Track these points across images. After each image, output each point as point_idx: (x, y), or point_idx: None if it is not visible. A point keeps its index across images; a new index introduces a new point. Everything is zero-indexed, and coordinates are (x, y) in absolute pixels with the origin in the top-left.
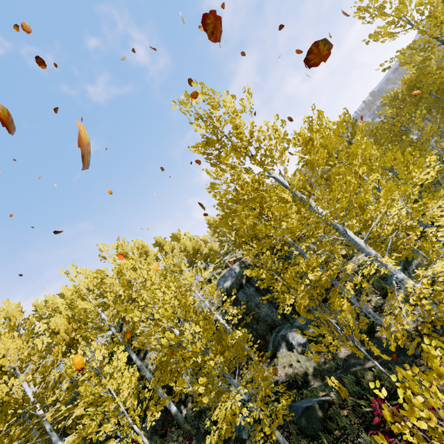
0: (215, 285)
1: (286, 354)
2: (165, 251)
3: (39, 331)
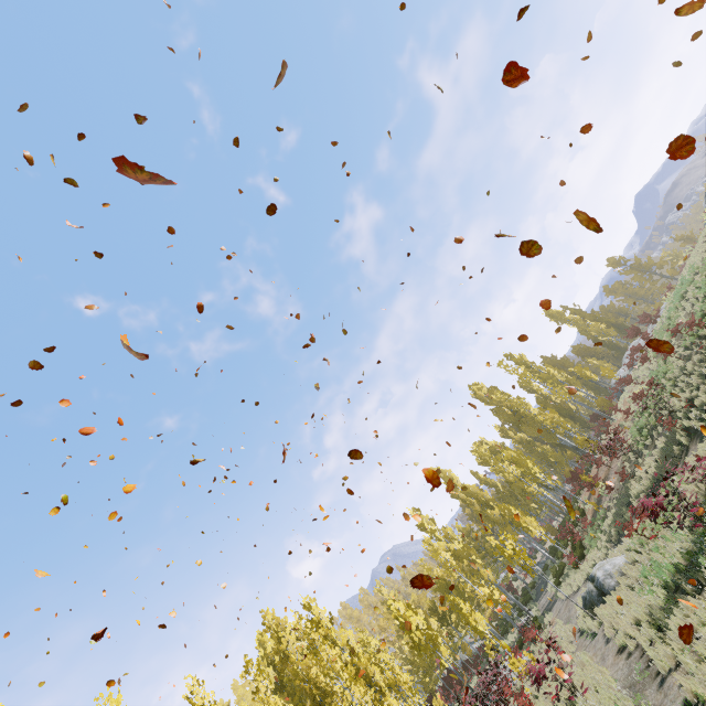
0: None
1: None
2: None
3: None
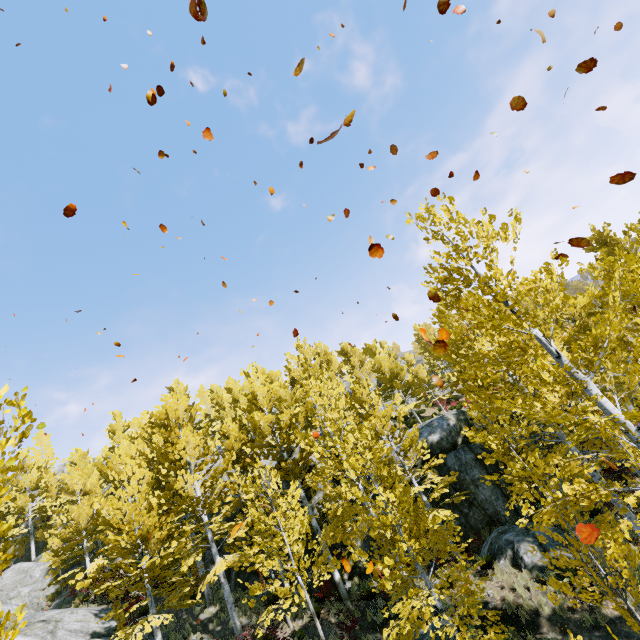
0: (416, 436)
1: (508, 569)
2: (352, 364)
3: (201, 423)
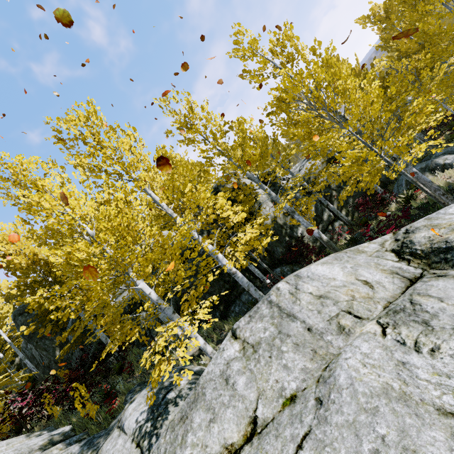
0: None
1: (440, 174)
2: None
3: None
